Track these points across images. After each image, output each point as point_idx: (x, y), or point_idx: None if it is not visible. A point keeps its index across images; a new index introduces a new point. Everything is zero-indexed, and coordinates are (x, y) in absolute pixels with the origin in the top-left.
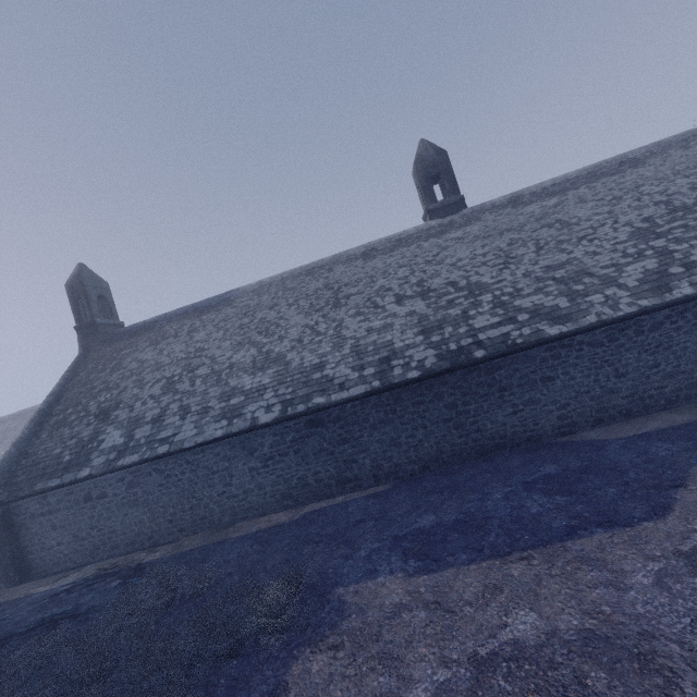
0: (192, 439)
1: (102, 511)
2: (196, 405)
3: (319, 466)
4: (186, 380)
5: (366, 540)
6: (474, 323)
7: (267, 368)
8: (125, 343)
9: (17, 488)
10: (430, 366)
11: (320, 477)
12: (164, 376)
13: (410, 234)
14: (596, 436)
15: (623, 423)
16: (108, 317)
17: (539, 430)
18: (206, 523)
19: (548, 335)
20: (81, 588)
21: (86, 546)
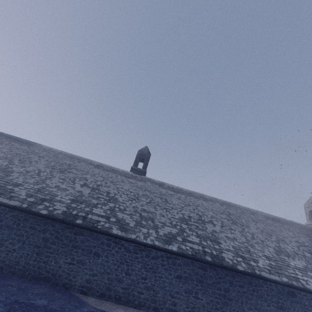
0: None
1: None
2: None
3: None
4: None
5: None
6: (94, 210)
7: None
8: None
9: None
10: (55, 213)
11: None
12: None
13: (119, 170)
14: (91, 301)
15: (112, 303)
16: None
17: (73, 282)
18: None
19: (111, 232)
20: None
21: None
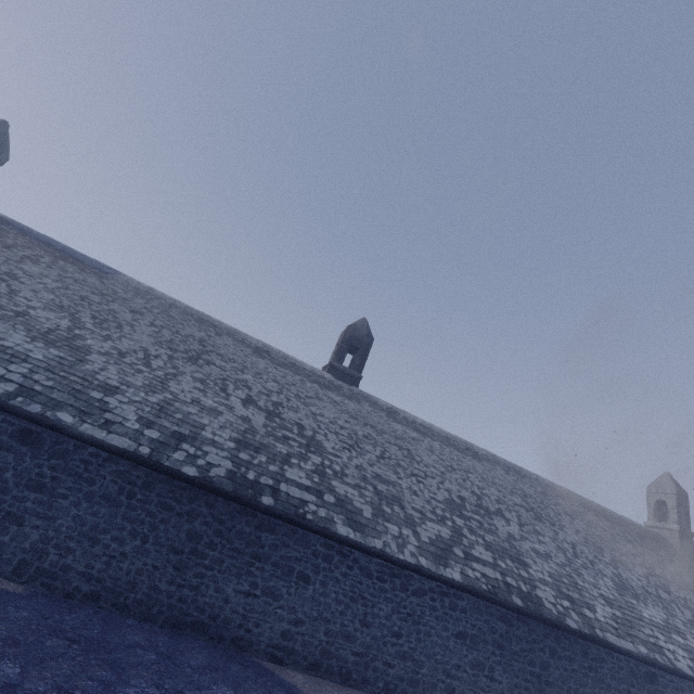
0: None
1: None
2: None
3: None
4: None
5: None
6: (287, 471)
7: (56, 346)
8: None
9: None
10: (214, 476)
11: None
12: None
13: (304, 367)
14: (301, 682)
15: (335, 684)
16: None
17: (255, 635)
18: None
19: (336, 530)
20: None
21: None
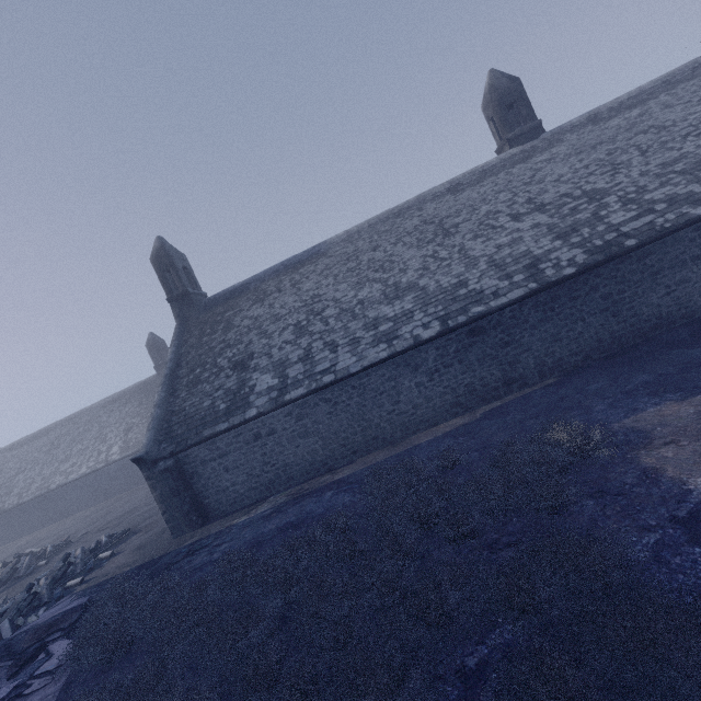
0: (356, 365)
1: (273, 447)
2: (342, 339)
3: (484, 372)
4: (317, 322)
5: (591, 402)
6: (610, 221)
7: (403, 296)
8: (224, 307)
9: (183, 439)
10: (583, 261)
11: (486, 382)
12: (289, 324)
13: (493, 165)
14: None
15: None
16: (193, 288)
17: (692, 307)
18: (379, 442)
19: (696, 215)
20: (290, 507)
21: (261, 482)
